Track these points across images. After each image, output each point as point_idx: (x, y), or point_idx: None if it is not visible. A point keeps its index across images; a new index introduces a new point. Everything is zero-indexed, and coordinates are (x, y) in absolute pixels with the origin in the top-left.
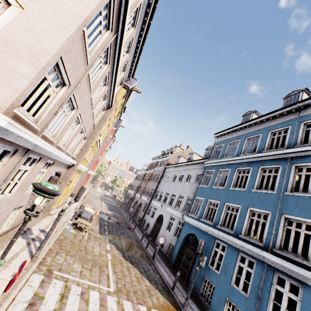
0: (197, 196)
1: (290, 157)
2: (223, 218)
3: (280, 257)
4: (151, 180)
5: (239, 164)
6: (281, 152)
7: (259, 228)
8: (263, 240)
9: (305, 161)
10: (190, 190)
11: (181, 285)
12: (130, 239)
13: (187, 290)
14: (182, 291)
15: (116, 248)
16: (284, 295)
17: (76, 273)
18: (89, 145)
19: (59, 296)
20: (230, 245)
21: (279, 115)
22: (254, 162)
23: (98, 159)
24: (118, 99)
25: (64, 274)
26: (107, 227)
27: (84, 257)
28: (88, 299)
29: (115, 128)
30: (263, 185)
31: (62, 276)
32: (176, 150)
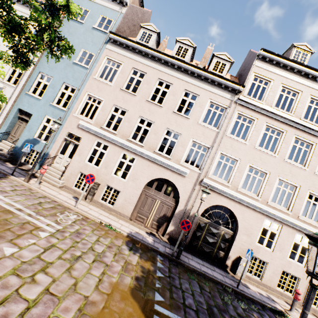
0: None
1: None
2: None
3: None
4: None
5: None
6: None
7: None
8: None
9: None
10: None
11: None
12: None
13: None
14: None
15: None
16: None
17: None
18: None
19: None
20: None
21: None
22: None
23: None
24: None
25: None
26: None
27: None
28: None
29: None
30: None
31: None
32: None
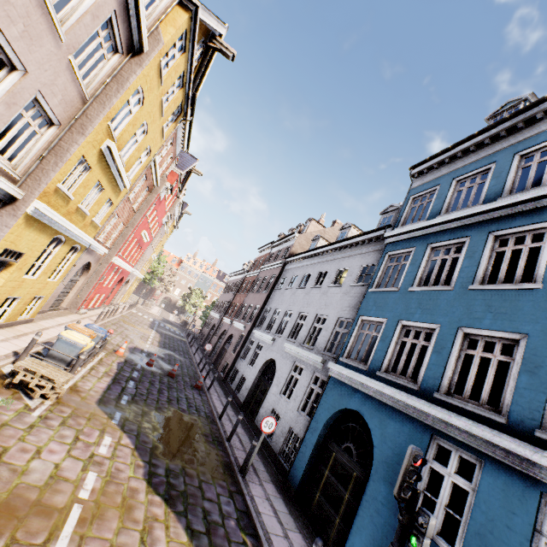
0: (363, 314)
1: None
2: (454, 372)
3: None
4: (254, 289)
5: (502, 221)
6: None
7: None
8: None
9: None
10: (343, 303)
11: None
12: (192, 416)
13: None
14: None
15: (135, 447)
16: None
17: None
18: (67, 149)
19: None
20: (495, 463)
21: None
22: None
23: (141, 237)
24: (165, 35)
25: None
26: (134, 383)
27: None
28: None
29: (179, 169)
30: None
31: None
32: (310, 227)
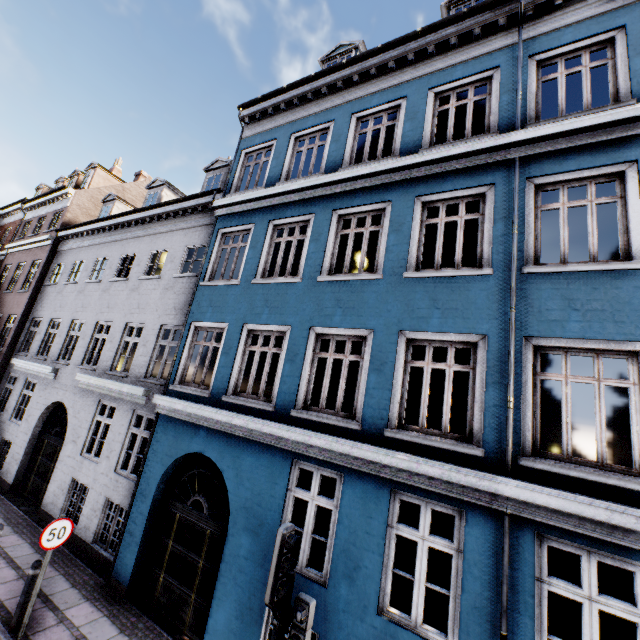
0: (197, 318)
1: (519, 159)
2: (309, 381)
3: (550, 482)
4: (1, 285)
5: (345, 197)
6: (494, 143)
7: (448, 394)
8: (469, 432)
9: (571, 165)
10: (166, 304)
11: None
12: None
13: None
14: None
15: None
16: (585, 610)
17: None
18: None
19: None
20: (354, 473)
21: (457, 40)
22: (396, 185)
23: None
24: None
25: None
26: None
27: None
28: None
29: None
30: (438, 255)
31: None
32: (96, 179)
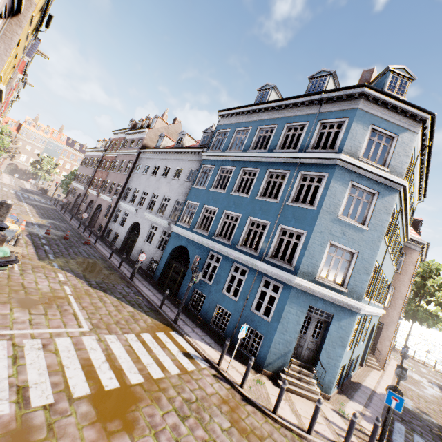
0: (189, 199)
1: (299, 163)
2: (220, 228)
3: (270, 264)
4: (115, 169)
5: (246, 163)
6: (293, 156)
7: (256, 238)
8: (258, 250)
9: (312, 170)
10: (179, 191)
11: (169, 301)
12: (93, 260)
13: (175, 304)
14: (171, 306)
15: (76, 276)
16: (267, 294)
17: (23, 325)
18: None
19: (9, 360)
20: (225, 256)
21: (300, 104)
22: (263, 162)
23: None
24: None
25: (3, 331)
26: (48, 247)
27: (28, 300)
28: (56, 349)
29: (26, 56)
30: (268, 192)
31: (0, 335)
32: (157, 124)
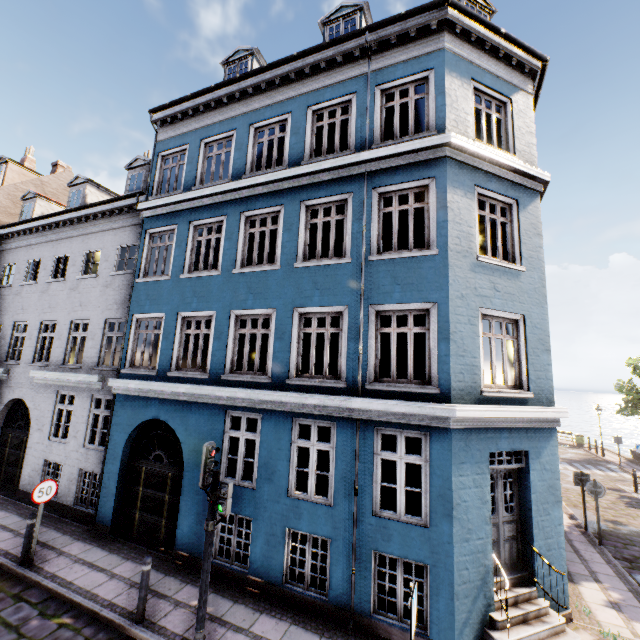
0: (137, 311)
1: (367, 173)
2: (234, 352)
3: (382, 396)
4: None
5: (249, 201)
6: (350, 161)
7: (326, 349)
8: (340, 373)
9: (398, 179)
10: (107, 300)
11: (158, 569)
12: None
13: (178, 569)
14: (169, 586)
15: None
16: (398, 464)
17: None
18: None
19: None
20: (268, 412)
21: (326, 65)
22: (286, 191)
23: None
24: None
25: None
26: None
27: None
28: None
29: None
30: (318, 248)
31: None
32: (10, 175)
